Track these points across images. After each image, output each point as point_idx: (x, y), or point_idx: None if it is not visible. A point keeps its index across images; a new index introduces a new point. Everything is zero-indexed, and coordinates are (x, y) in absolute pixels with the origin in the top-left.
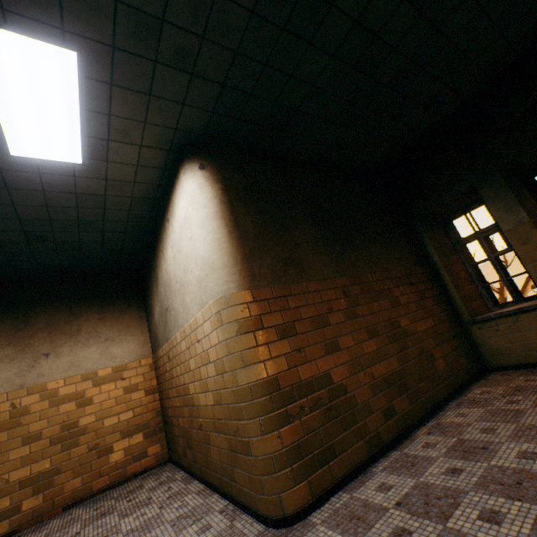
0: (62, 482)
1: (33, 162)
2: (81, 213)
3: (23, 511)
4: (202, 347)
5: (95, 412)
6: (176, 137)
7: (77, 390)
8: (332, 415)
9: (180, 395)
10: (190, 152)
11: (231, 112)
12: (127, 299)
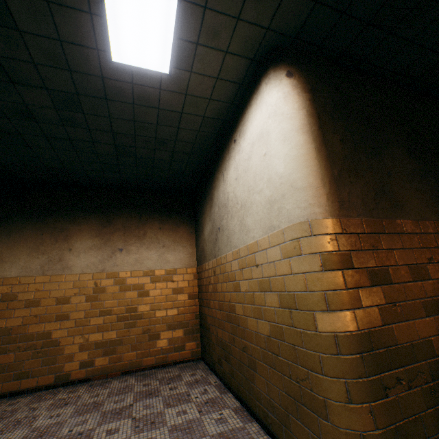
0: (122, 352)
1: (129, 70)
2: (159, 131)
3: (95, 366)
4: (261, 273)
5: (149, 303)
6: (264, 40)
7: (139, 282)
8: (435, 399)
9: (223, 310)
10: (277, 58)
11: (338, 0)
12: (181, 215)
